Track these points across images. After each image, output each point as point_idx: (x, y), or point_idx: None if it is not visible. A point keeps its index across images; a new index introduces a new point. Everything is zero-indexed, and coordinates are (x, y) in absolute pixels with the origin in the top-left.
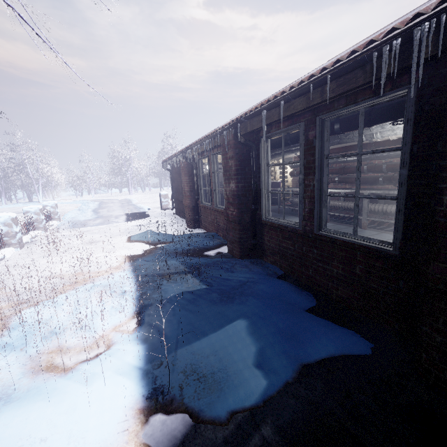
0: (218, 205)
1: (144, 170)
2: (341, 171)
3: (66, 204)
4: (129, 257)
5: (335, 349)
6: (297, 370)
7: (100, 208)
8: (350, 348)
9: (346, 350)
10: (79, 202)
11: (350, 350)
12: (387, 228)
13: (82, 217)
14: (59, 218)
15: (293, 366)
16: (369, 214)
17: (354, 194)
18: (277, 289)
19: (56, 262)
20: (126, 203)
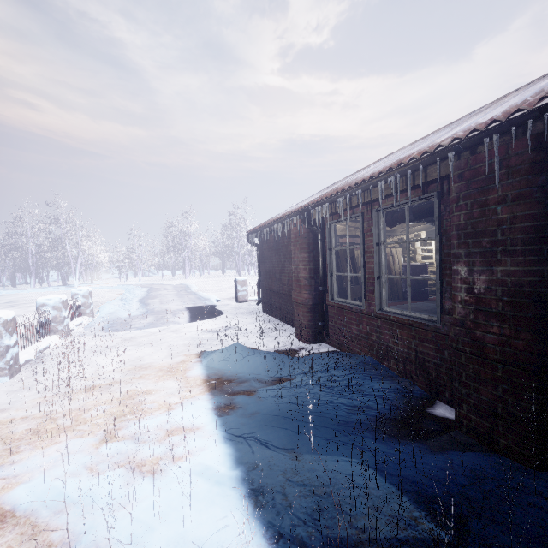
0: (384, 307)
1: (204, 249)
2: None
3: (105, 289)
4: (219, 425)
5: None
6: None
7: (149, 297)
8: None
9: None
10: (122, 287)
11: None
12: None
13: (124, 312)
14: (92, 312)
15: None
16: None
17: None
18: None
19: (58, 434)
20: (184, 290)
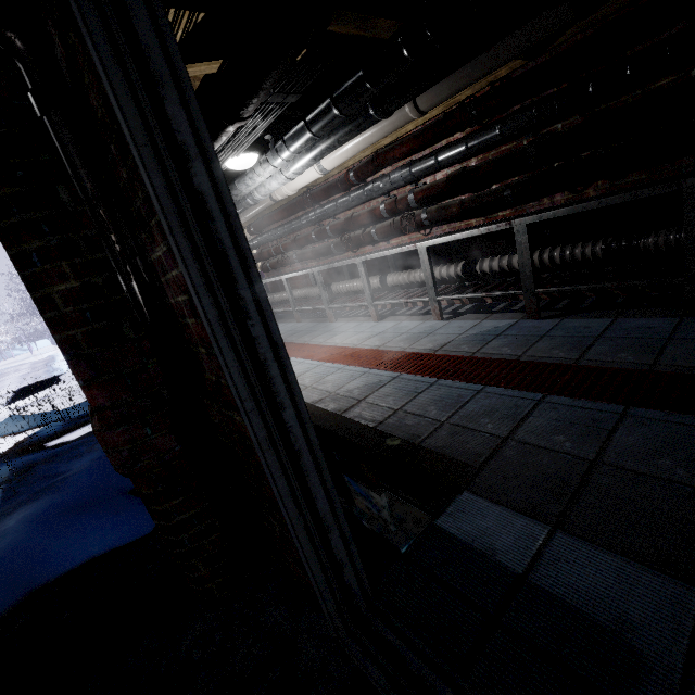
0: None
1: None
2: (293, 245)
3: None
4: None
5: (102, 546)
6: (16, 605)
7: None
8: (124, 536)
9: (116, 543)
10: None
11: (123, 539)
12: (362, 312)
13: None
14: None
15: (13, 600)
16: (341, 297)
17: (323, 273)
18: (105, 470)
19: None
20: (42, 365)
